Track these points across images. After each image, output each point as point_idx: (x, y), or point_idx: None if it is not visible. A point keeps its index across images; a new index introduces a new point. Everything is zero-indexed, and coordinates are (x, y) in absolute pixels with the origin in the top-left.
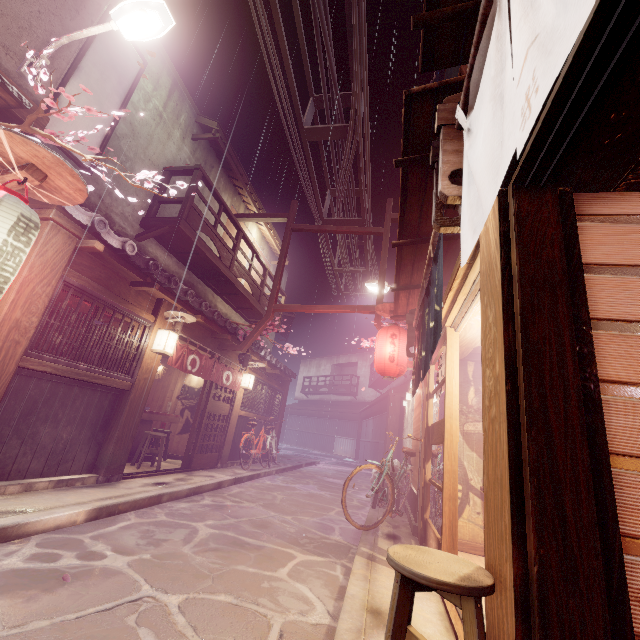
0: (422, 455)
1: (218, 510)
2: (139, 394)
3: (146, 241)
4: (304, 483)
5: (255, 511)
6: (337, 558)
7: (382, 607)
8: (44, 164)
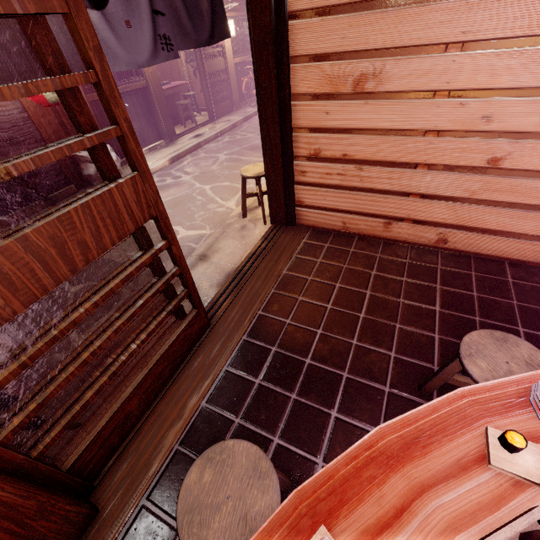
0: None
1: (231, 144)
2: (154, 86)
3: None
4: None
5: (252, 140)
6: None
7: None
8: None
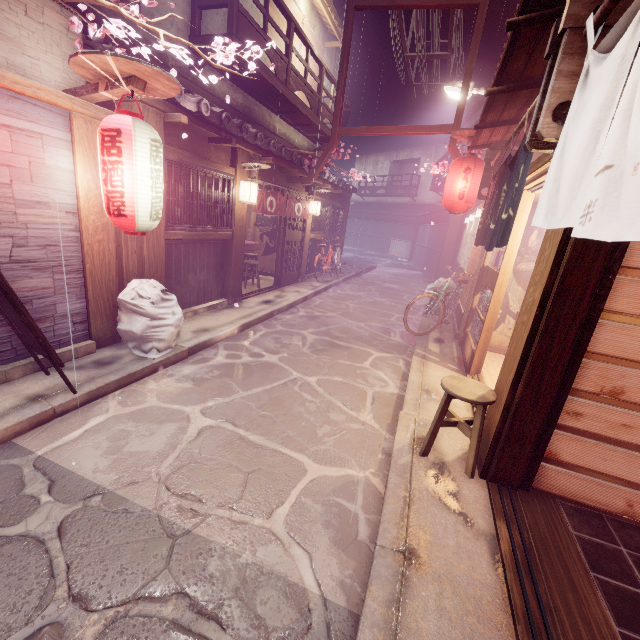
0: (473, 288)
1: (312, 320)
2: (238, 240)
3: (199, 69)
4: (367, 291)
5: (337, 320)
6: (399, 355)
7: (430, 388)
8: (144, 75)
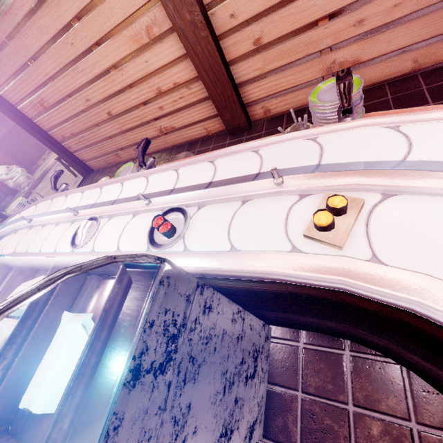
0: None
1: None
2: None
3: None
4: None
5: None
6: None
7: None
8: None
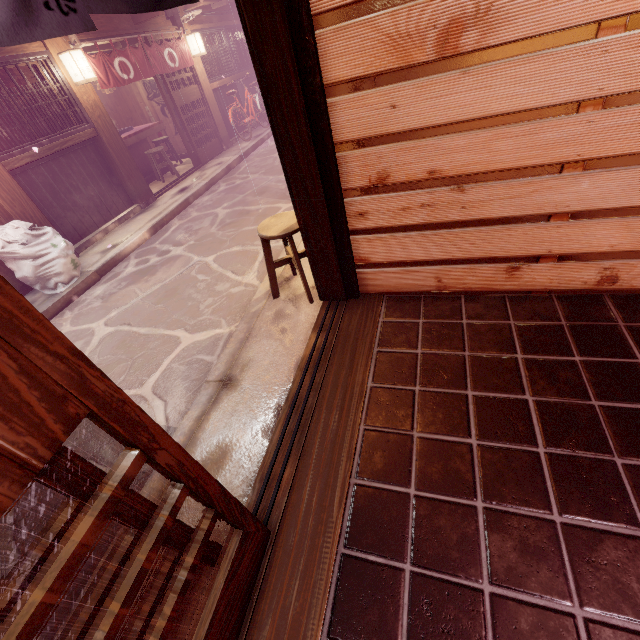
0: None
1: (230, 192)
2: (108, 134)
3: None
4: None
5: (258, 181)
6: None
7: None
8: None
